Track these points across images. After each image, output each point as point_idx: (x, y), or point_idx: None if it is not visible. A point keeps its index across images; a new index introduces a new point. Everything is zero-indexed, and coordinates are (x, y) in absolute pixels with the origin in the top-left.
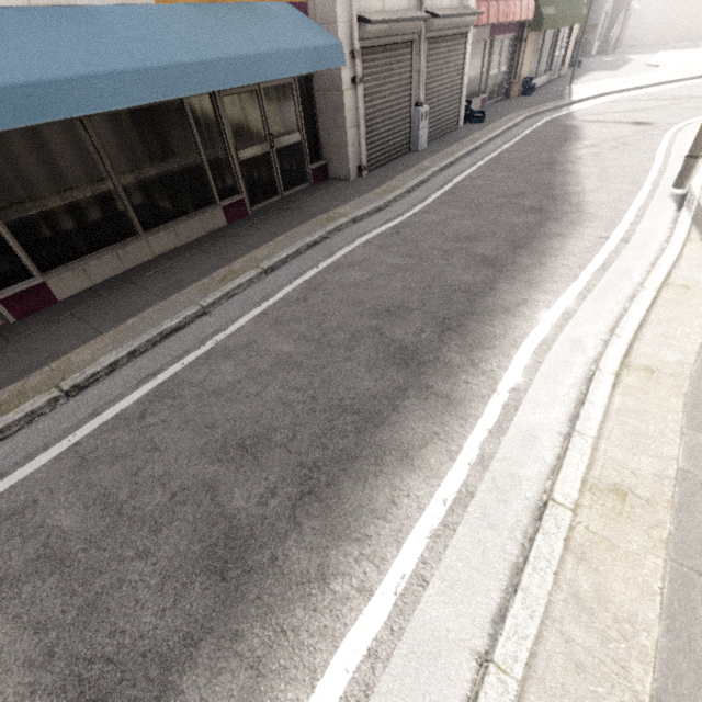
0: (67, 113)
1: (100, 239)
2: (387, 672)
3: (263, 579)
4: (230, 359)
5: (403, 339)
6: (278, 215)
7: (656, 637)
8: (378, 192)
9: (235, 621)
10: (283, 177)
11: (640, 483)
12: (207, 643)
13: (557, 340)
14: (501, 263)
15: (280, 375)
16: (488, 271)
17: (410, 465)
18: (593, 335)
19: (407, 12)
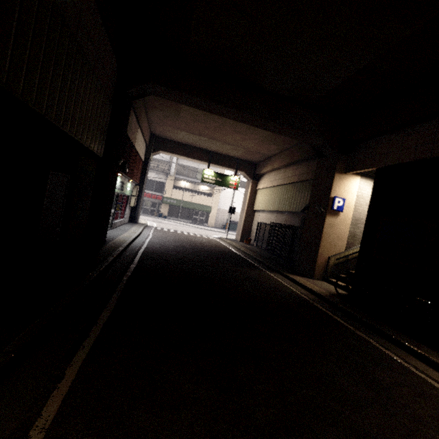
0: None
1: None
2: None
3: None
4: None
5: None
6: None
7: None
8: None
9: None
10: None
11: None
12: None
13: None
14: None
15: None
16: None
17: None
18: None
19: None
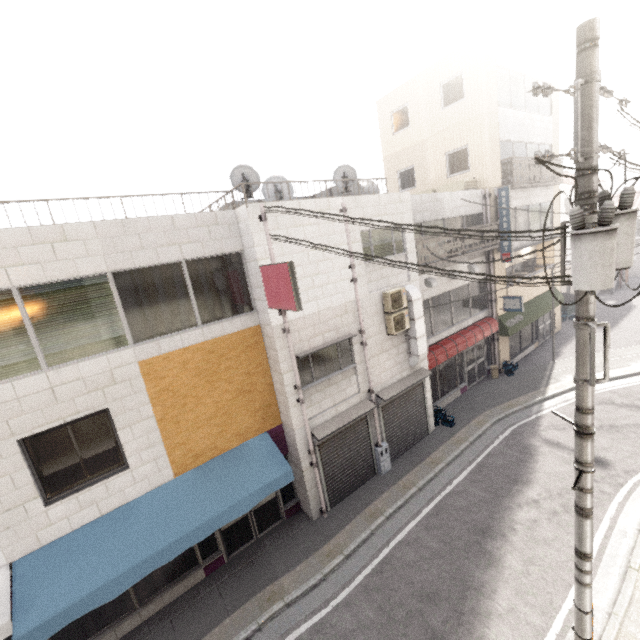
0: (82, 613)
1: (107, 619)
2: None
3: None
4: None
5: None
6: (242, 572)
7: None
8: (324, 553)
9: None
10: (259, 523)
11: None
12: None
13: None
14: None
15: None
16: None
17: None
18: None
19: (357, 408)
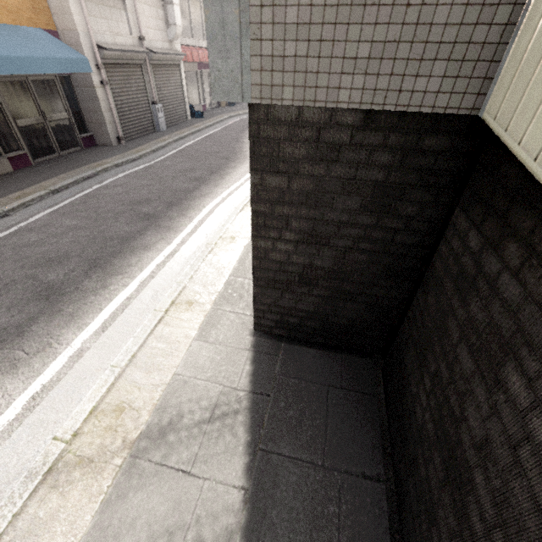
0: None
1: None
2: (135, 300)
3: (72, 295)
4: (34, 232)
5: (147, 211)
6: (57, 165)
7: (234, 265)
8: (133, 151)
9: (57, 308)
10: (58, 141)
11: (241, 234)
12: (43, 317)
13: (223, 203)
14: (203, 179)
15: (71, 233)
16: (196, 183)
17: (149, 250)
18: (239, 200)
19: (133, 47)
